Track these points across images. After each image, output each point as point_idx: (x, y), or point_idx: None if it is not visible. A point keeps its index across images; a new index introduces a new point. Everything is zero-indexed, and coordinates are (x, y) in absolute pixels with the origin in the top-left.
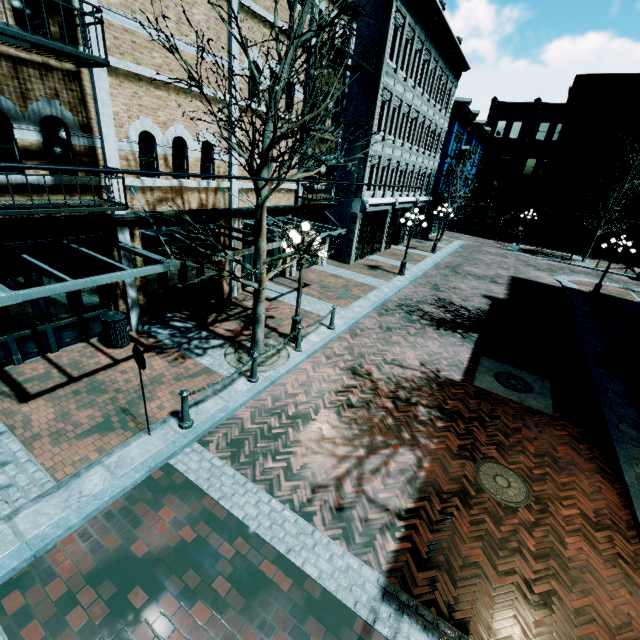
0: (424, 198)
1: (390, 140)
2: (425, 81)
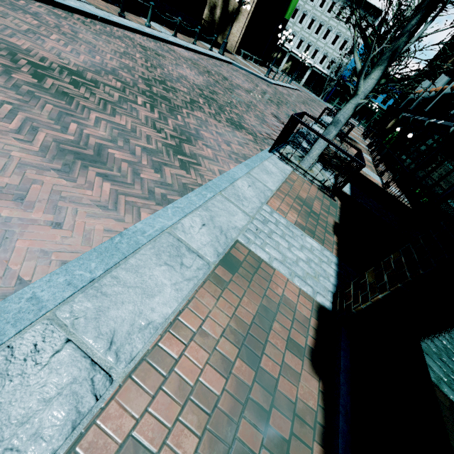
0: (324, 71)
1: (293, 21)
2: (325, 6)
